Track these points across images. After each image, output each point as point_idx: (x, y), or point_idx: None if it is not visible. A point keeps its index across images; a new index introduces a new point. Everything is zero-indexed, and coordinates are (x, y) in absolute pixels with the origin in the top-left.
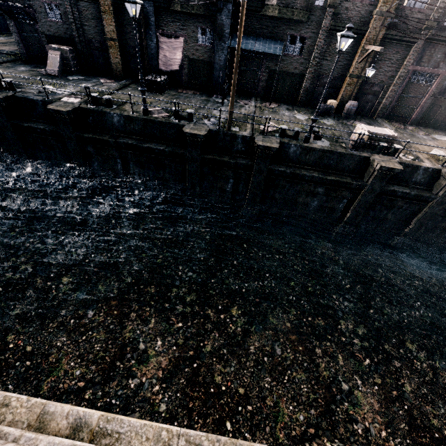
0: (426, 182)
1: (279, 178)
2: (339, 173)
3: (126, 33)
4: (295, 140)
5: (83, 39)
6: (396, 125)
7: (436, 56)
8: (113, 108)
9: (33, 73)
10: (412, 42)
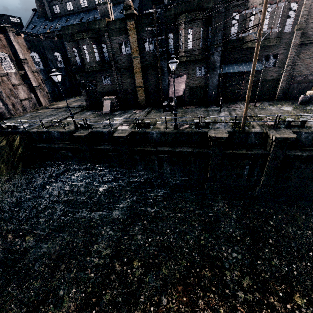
0: None
1: (294, 160)
2: None
3: (148, 81)
4: (302, 128)
5: (122, 90)
6: None
7: None
8: (151, 128)
9: (95, 115)
10: None
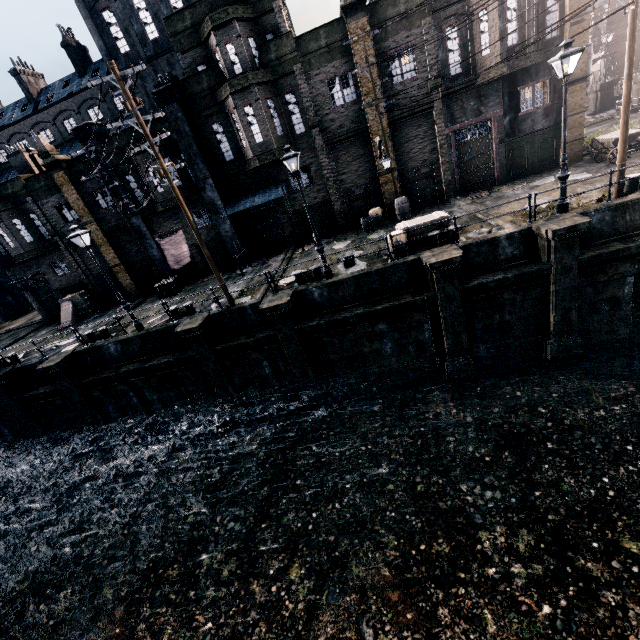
0: (524, 251)
1: (319, 334)
2: (392, 296)
3: (128, 252)
4: (319, 280)
5: (93, 277)
6: (476, 195)
7: (469, 105)
8: (111, 337)
9: (50, 333)
10: (428, 109)
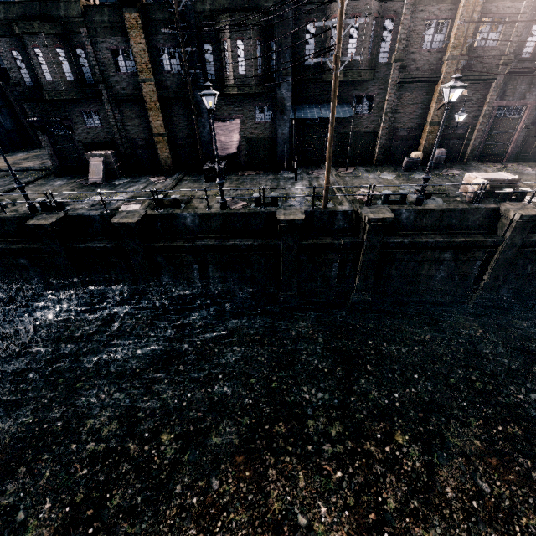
0: None
1: (395, 250)
2: (465, 232)
3: (174, 125)
4: (403, 204)
5: (126, 140)
6: (494, 165)
7: (520, 88)
8: (183, 207)
9: (73, 185)
10: (491, 79)
